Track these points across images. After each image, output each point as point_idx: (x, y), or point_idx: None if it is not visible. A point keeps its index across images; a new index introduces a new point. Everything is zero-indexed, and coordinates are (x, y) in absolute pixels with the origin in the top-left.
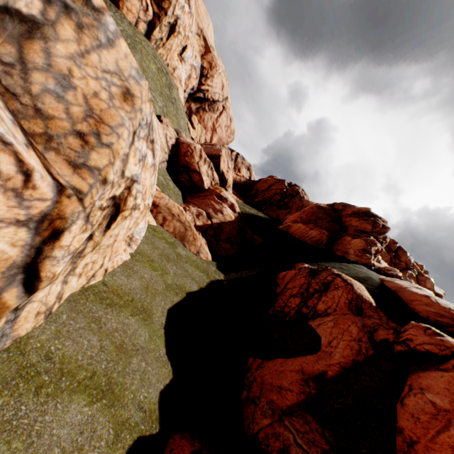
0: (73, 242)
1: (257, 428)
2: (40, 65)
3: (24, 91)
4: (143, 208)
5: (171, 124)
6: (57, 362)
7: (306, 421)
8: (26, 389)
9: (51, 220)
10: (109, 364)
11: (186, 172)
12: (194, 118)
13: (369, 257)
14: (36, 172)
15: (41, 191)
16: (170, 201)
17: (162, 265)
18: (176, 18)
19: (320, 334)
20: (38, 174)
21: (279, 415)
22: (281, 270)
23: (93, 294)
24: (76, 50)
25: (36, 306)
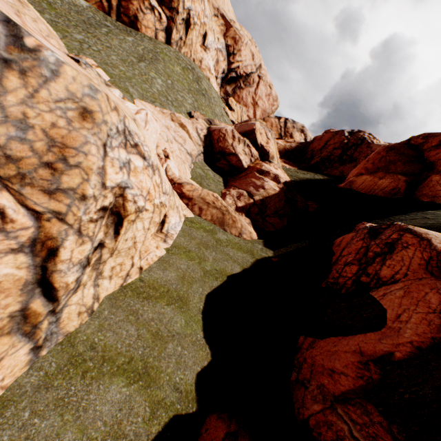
0: (74, 255)
1: (307, 413)
2: None
3: None
4: (153, 208)
5: (202, 116)
6: (99, 351)
7: (366, 412)
8: (75, 373)
9: (42, 243)
10: (145, 350)
11: (223, 157)
12: (230, 100)
13: None
14: (8, 209)
15: (20, 222)
16: (203, 190)
17: (200, 253)
18: (188, 11)
19: (385, 306)
20: (11, 210)
21: (330, 401)
22: (339, 235)
23: (131, 290)
24: (26, 94)
25: (75, 308)
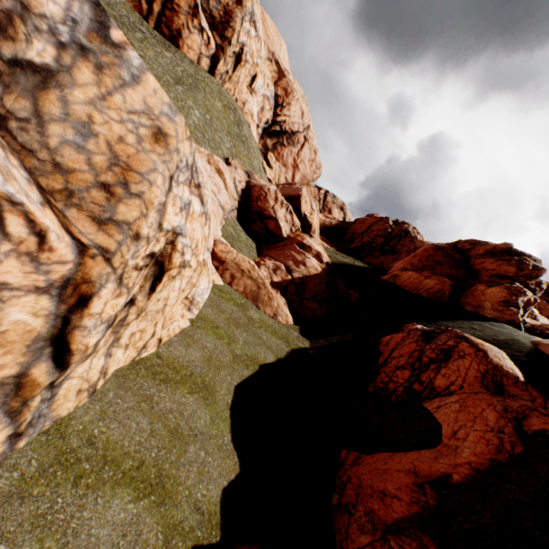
0: (105, 309)
1: (352, 547)
2: (57, 116)
3: (41, 146)
4: (196, 265)
5: (240, 166)
6: (100, 448)
7: (422, 544)
8: (64, 478)
9: (76, 285)
10: (160, 452)
11: (260, 219)
12: (270, 155)
13: (514, 312)
14: (51, 232)
15: (59, 253)
16: (239, 255)
17: (229, 332)
18: (242, 46)
19: (440, 420)
20: (54, 235)
21: (382, 532)
22: (385, 334)
23: (145, 367)
24: (97, 94)
25: (76, 383)
